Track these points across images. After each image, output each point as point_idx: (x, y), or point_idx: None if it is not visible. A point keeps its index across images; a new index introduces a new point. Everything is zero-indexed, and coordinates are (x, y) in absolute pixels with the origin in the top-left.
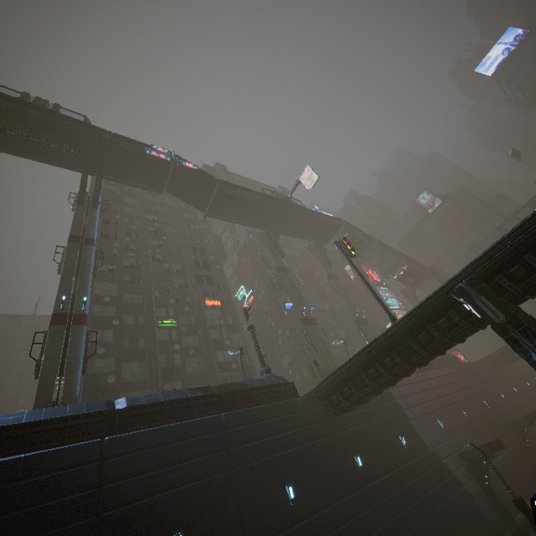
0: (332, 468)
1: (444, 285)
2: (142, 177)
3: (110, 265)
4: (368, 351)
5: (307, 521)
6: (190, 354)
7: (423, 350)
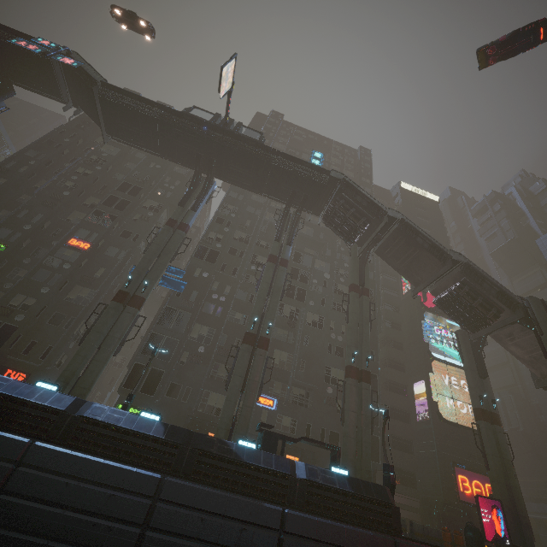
0: None
1: None
2: (45, 83)
3: (4, 178)
4: None
5: None
6: (4, 288)
7: None
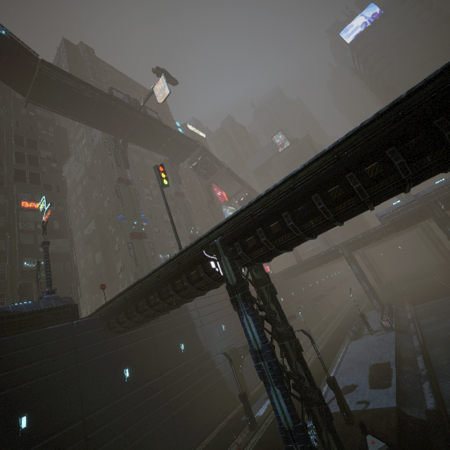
0: (92, 386)
1: (194, 242)
2: None
3: None
4: (141, 286)
5: (35, 448)
6: None
7: (177, 295)
